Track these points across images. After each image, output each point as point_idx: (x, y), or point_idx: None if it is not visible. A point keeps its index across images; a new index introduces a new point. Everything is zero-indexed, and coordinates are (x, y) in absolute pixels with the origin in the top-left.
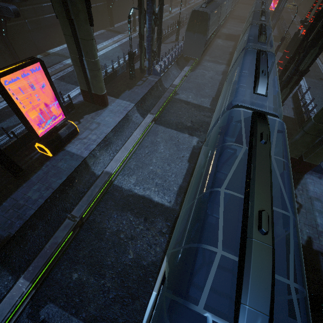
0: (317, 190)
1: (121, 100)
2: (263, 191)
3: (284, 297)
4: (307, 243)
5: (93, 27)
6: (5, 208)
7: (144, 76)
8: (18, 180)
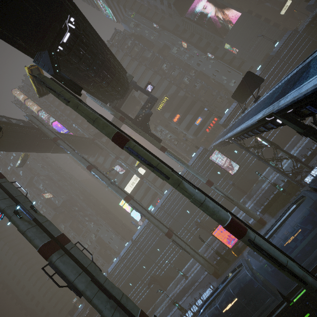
0: None
1: (274, 219)
2: (214, 292)
3: None
4: None
5: (285, 141)
6: (224, 275)
7: (298, 190)
8: (229, 265)
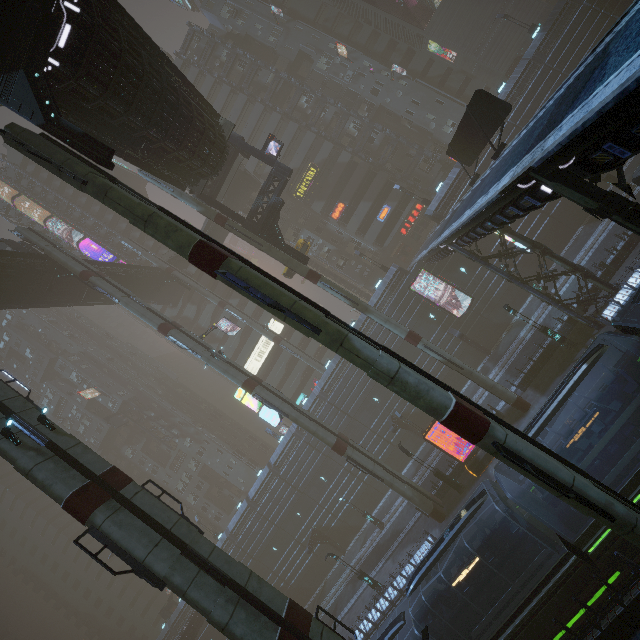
0: None
1: (545, 398)
2: (433, 550)
3: (448, 623)
4: None
5: (561, 240)
6: (453, 515)
7: (591, 335)
8: (461, 494)
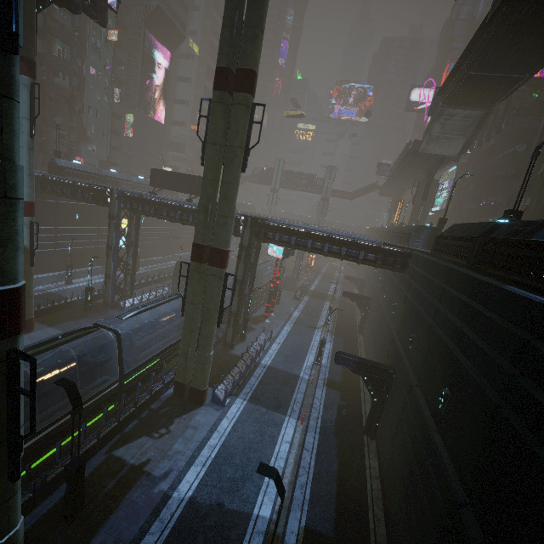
0: (202, 420)
1: (54, 329)
2: None
3: None
4: (140, 464)
5: (87, 263)
6: None
7: (105, 310)
8: None
